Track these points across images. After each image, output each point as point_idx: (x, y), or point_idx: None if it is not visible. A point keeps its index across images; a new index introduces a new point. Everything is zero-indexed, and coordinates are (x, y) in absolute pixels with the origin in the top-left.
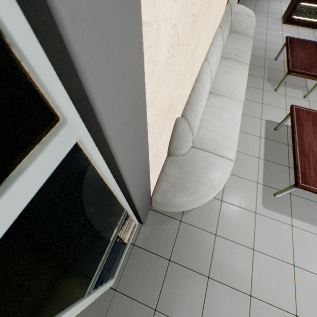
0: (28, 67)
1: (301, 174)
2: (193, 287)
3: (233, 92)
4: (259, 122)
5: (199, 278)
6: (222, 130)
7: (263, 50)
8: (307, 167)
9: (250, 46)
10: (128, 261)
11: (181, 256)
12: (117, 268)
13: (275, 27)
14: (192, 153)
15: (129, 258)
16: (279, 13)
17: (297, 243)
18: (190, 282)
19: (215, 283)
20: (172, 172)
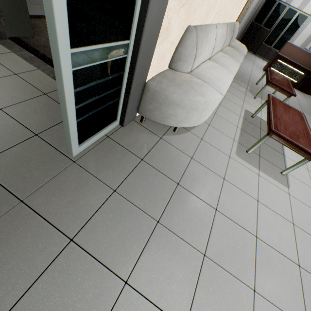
0: None
1: (274, 125)
2: (161, 186)
3: (227, 67)
4: (240, 108)
5: (169, 181)
6: (216, 76)
7: (248, 76)
8: (279, 124)
9: (242, 57)
10: (97, 145)
11: (155, 161)
12: (84, 141)
13: (258, 70)
14: (190, 75)
15: (99, 144)
16: (261, 66)
17: (262, 187)
18: (159, 181)
19: (184, 190)
20: (170, 75)
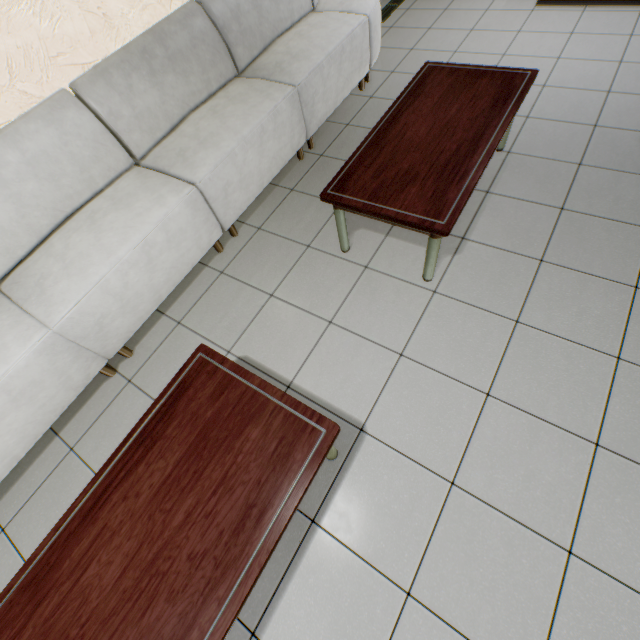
0: None
1: None
2: None
3: (48, 290)
4: None
5: None
6: None
7: None
8: None
9: (254, 119)
10: None
11: None
12: None
13: (504, 21)
14: None
15: None
16: None
17: None
18: None
19: None
20: None
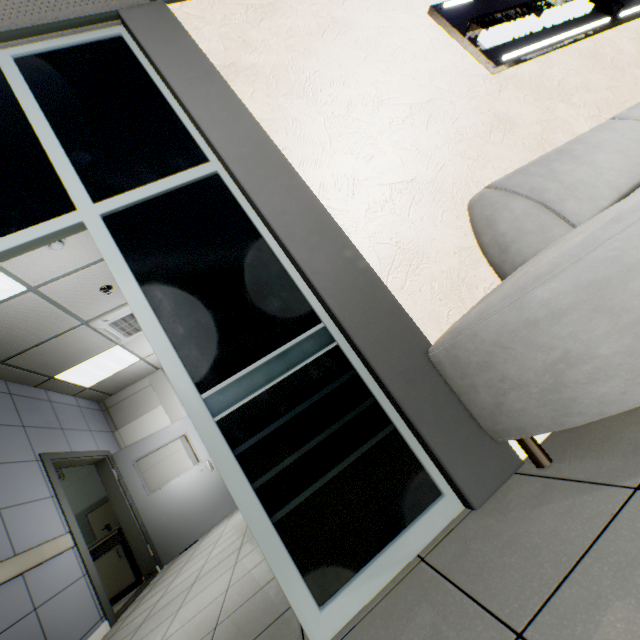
0: (199, 146)
1: None
2: None
3: None
4: None
5: None
6: None
7: None
8: None
9: None
10: (382, 599)
11: (594, 634)
12: (341, 587)
13: None
14: None
15: (388, 593)
16: None
17: None
18: None
19: None
20: None
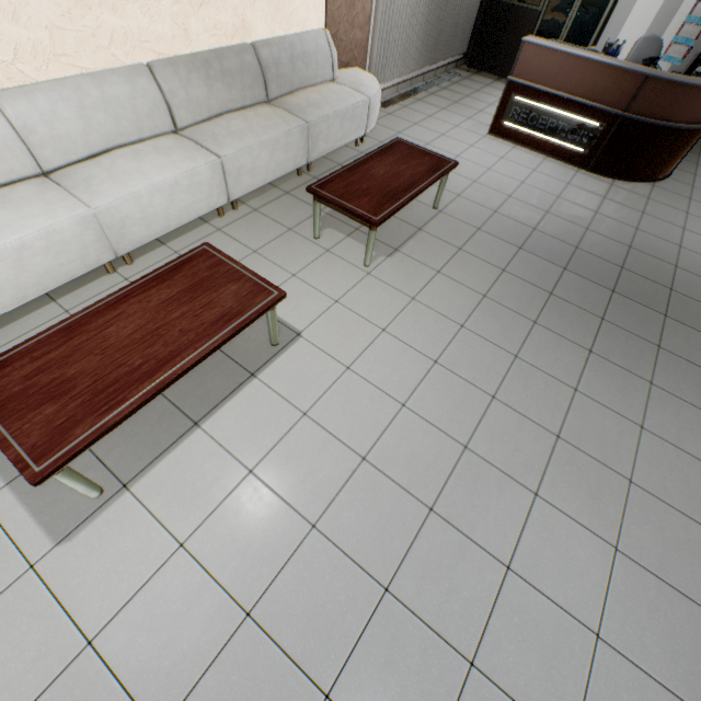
0: None
1: None
2: None
3: (94, 186)
4: None
5: None
6: None
7: None
8: (37, 356)
9: (273, 132)
10: None
11: None
12: None
13: (465, 136)
14: None
15: None
16: None
17: None
18: None
19: None
20: None
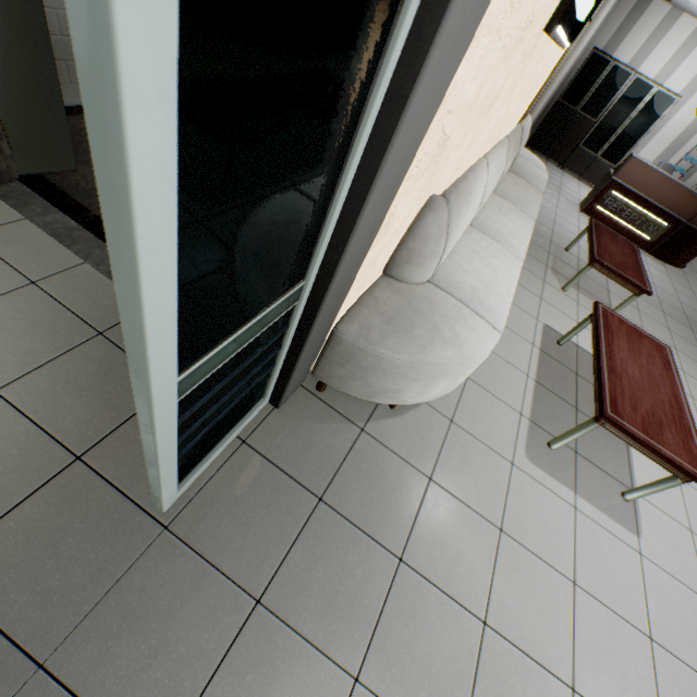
0: None
1: (610, 398)
2: (362, 572)
3: (508, 241)
4: (533, 322)
5: (381, 555)
6: (487, 279)
7: (549, 230)
8: (620, 393)
9: (539, 201)
10: (219, 471)
11: (349, 499)
12: (191, 472)
13: (569, 211)
14: (431, 289)
15: (223, 467)
16: (575, 197)
17: (583, 543)
18: (358, 558)
19: (414, 577)
20: (387, 299)
